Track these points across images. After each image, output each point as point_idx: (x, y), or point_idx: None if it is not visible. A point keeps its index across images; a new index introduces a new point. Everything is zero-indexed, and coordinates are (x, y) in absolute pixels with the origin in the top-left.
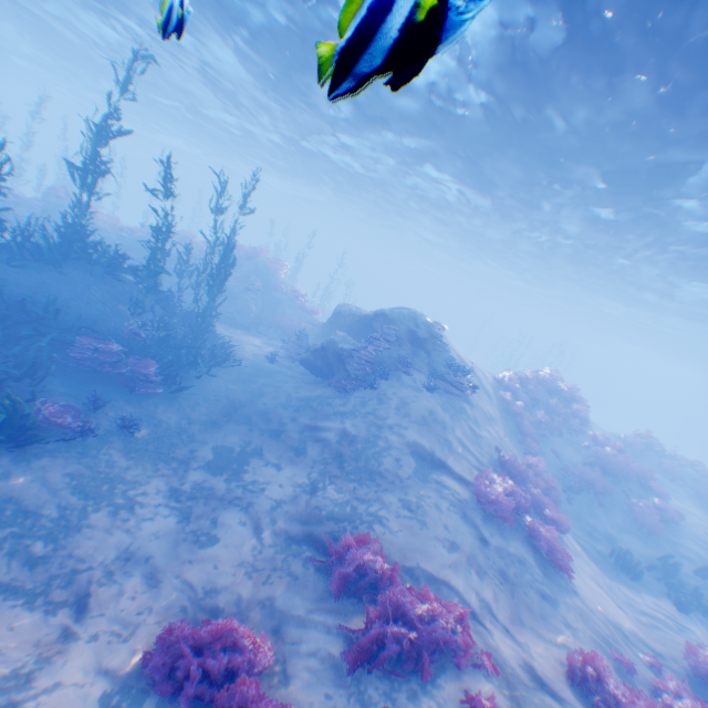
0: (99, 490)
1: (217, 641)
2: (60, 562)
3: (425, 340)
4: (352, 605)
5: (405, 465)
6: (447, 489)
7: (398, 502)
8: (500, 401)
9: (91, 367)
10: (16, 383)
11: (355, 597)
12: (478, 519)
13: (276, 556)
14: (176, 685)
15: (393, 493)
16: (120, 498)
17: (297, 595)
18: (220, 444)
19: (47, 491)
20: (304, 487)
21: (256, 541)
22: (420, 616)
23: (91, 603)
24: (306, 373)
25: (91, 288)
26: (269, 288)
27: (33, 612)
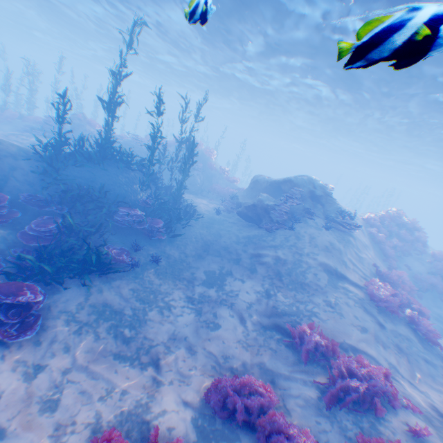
0: (148, 298)
1: (246, 388)
2: (140, 340)
3: (319, 196)
4: (313, 367)
5: (321, 278)
6: (351, 293)
7: (323, 302)
8: (367, 233)
9: (126, 225)
10: (93, 237)
11: (313, 362)
12: (375, 312)
13: (257, 337)
14: (229, 414)
15: (318, 297)
16: (160, 302)
17: (277, 361)
18: (206, 268)
19: (123, 300)
20: (262, 293)
21: (242, 327)
22: (363, 376)
23: (163, 364)
24: (241, 221)
25: (118, 176)
26: (205, 167)
27: (135, 369)
